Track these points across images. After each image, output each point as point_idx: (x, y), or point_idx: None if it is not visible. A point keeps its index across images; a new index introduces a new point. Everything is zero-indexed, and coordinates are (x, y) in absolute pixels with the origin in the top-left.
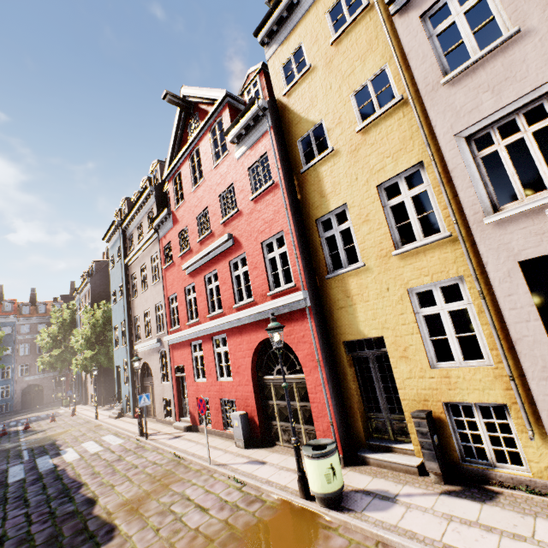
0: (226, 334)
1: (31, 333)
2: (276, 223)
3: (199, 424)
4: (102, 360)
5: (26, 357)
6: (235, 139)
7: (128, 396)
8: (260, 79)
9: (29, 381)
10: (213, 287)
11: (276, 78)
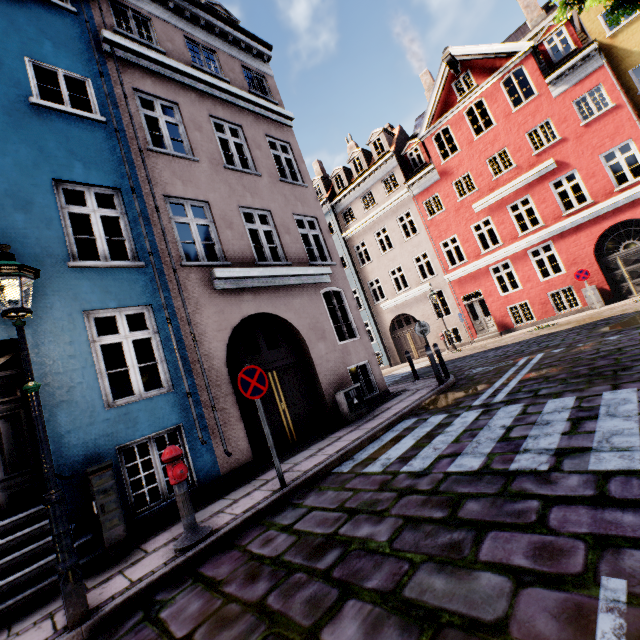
0: (551, 241)
1: None
2: (621, 136)
3: (514, 326)
4: None
5: None
6: (553, 80)
7: None
8: (566, 28)
9: None
10: (522, 211)
11: (594, 25)
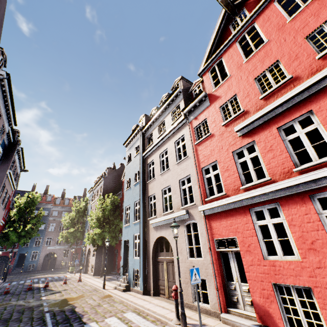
0: None
1: (57, 217)
2: None
3: None
4: (107, 236)
5: (51, 232)
6: None
7: (134, 270)
8: None
9: (50, 250)
10: (300, 134)
11: None
